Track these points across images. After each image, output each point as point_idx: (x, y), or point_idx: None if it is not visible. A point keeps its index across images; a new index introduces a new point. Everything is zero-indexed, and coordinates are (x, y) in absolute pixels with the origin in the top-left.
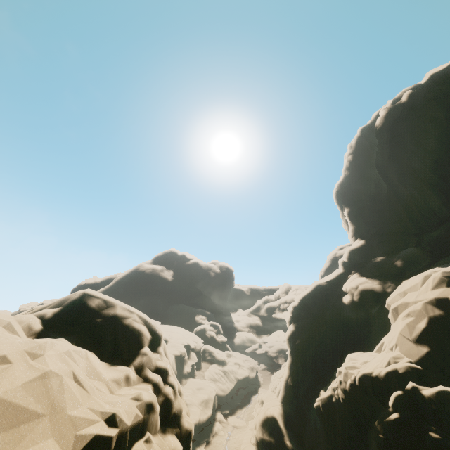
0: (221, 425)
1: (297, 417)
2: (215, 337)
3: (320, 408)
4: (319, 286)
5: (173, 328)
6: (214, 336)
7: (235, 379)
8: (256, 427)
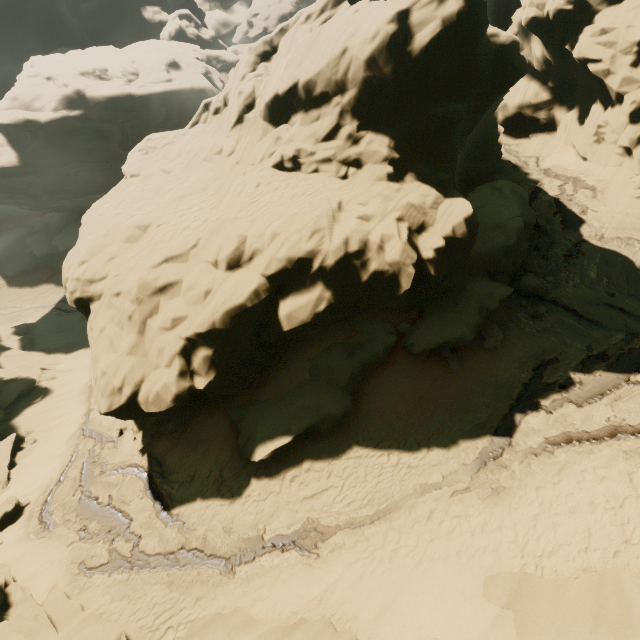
0: None
1: None
2: (201, 36)
3: None
4: None
5: (157, 44)
6: (199, 34)
7: None
8: None
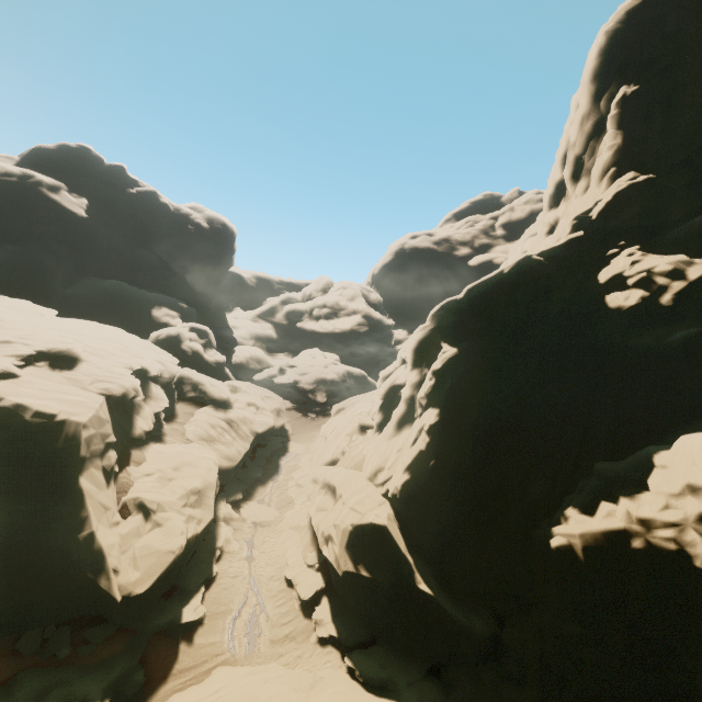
0: (230, 529)
1: (434, 530)
2: (202, 354)
3: (578, 554)
4: (534, 266)
5: (95, 328)
6: (201, 351)
7: (252, 433)
8: (336, 551)
